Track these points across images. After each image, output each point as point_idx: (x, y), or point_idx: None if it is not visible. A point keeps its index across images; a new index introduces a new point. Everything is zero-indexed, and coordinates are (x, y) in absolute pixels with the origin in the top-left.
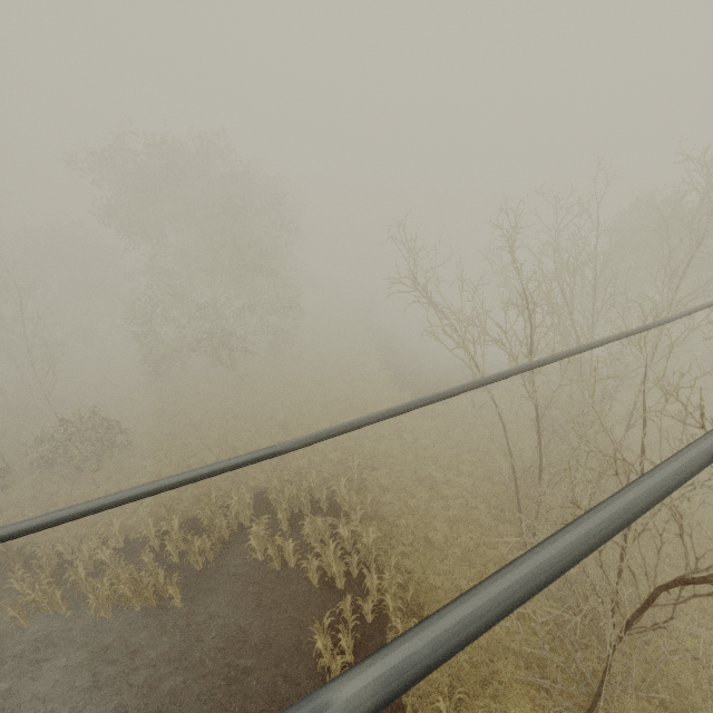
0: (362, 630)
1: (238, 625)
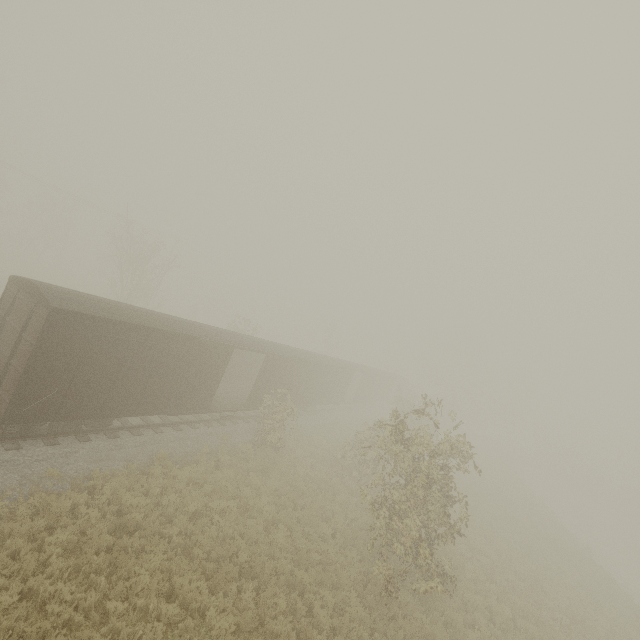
0: None
1: None
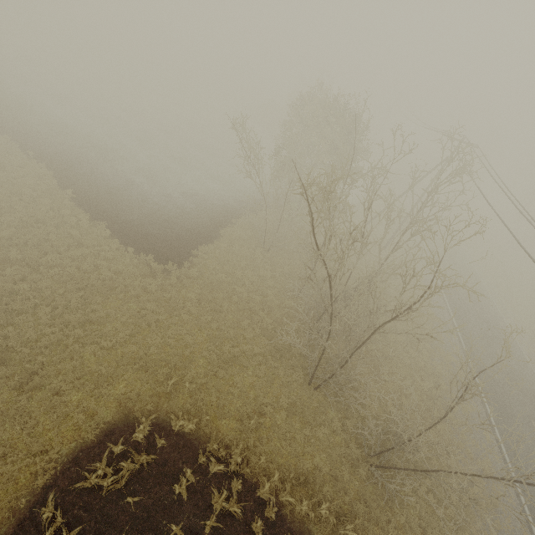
0: (265, 524)
1: None
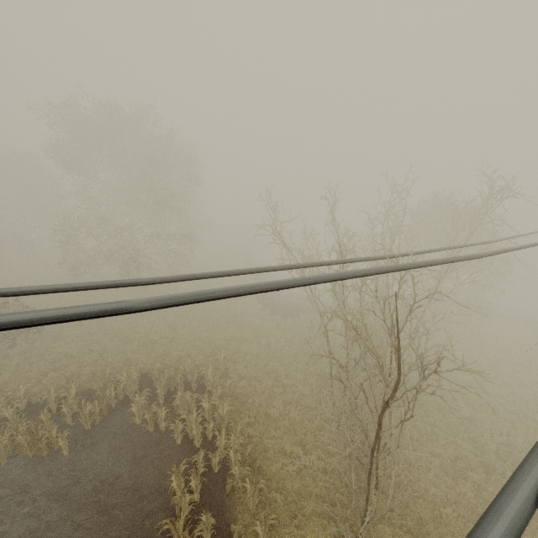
0: (209, 477)
1: (113, 472)
